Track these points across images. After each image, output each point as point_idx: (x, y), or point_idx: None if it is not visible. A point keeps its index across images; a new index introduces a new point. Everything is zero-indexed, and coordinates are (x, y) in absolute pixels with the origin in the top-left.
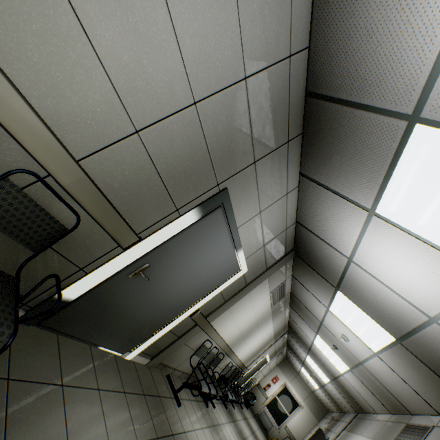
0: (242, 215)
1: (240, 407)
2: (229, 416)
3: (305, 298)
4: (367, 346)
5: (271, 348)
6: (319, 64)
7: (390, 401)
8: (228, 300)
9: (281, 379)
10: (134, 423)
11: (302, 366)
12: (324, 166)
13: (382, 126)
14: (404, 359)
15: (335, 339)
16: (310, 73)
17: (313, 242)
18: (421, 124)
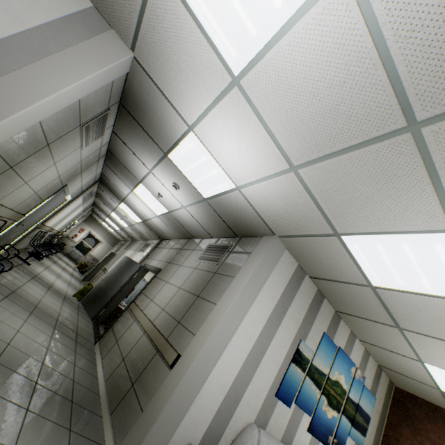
0: (72, 186)
1: (55, 253)
2: (52, 261)
3: (106, 198)
4: (135, 220)
5: (80, 216)
6: (114, 150)
7: (143, 237)
8: (58, 212)
9: (87, 230)
10: (23, 276)
11: (104, 222)
12: (116, 170)
13: (134, 177)
14: (145, 226)
15: (122, 216)
16: (110, 147)
17: (111, 184)
18: (142, 184)
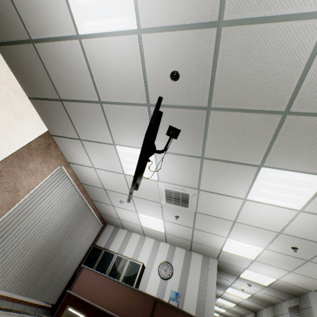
0: None
1: None
2: None
3: None
4: (230, 305)
5: None
6: None
7: (239, 314)
8: None
9: None
10: None
11: None
12: None
13: (224, 286)
14: (239, 306)
15: (220, 305)
16: None
17: None
18: (229, 287)
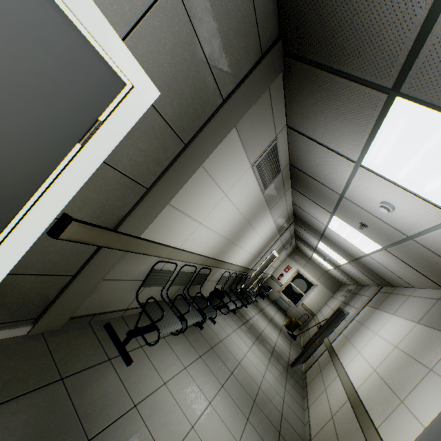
0: None
1: (255, 301)
2: (238, 321)
3: (314, 163)
4: (440, 208)
5: (277, 244)
6: None
7: None
8: (153, 185)
9: (293, 268)
10: None
11: (314, 253)
12: None
13: None
14: None
15: (366, 213)
16: None
17: None
18: None
